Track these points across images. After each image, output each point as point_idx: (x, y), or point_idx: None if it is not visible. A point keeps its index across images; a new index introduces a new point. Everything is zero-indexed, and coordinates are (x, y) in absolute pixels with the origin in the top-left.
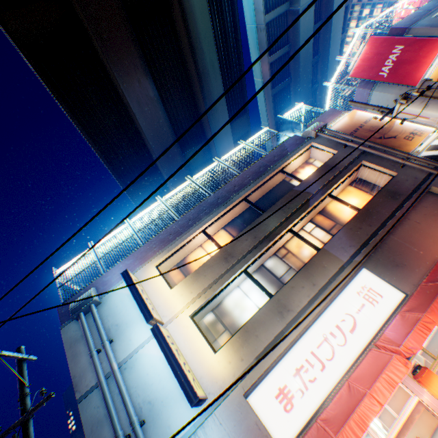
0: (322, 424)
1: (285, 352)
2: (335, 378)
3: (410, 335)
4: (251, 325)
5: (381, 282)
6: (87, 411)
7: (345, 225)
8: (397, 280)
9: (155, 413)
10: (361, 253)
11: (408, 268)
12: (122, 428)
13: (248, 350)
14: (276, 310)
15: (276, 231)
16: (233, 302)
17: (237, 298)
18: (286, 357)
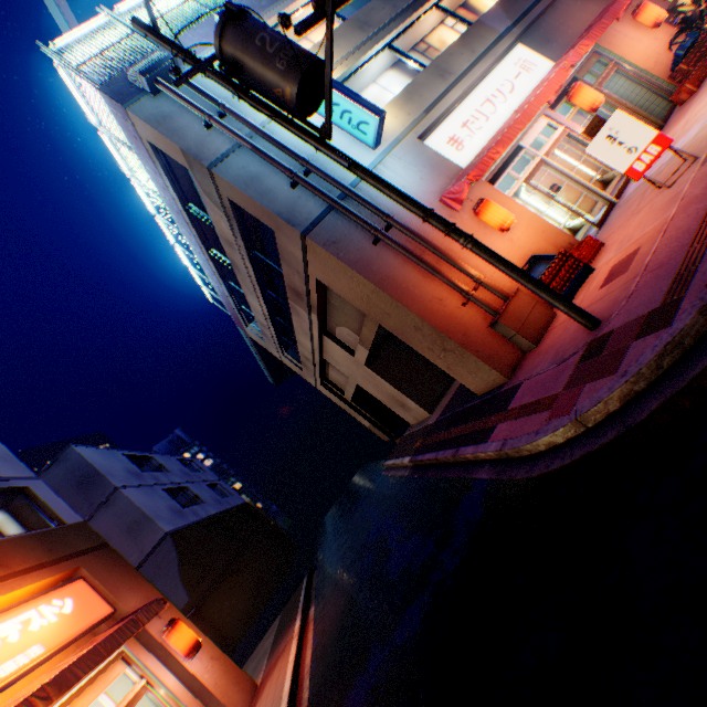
0: (499, 132)
1: (449, 114)
2: (499, 126)
3: (570, 56)
4: (412, 89)
5: (535, 56)
6: (231, 174)
7: (501, 0)
8: (548, 56)
9: (323, 163)
10: (518, 27)
11: (558, 46)
12: (287, 179)
13: (414, 108)
14: (437, 75)
15: (421, 3)
16: (372, 98)
17: (376, 94)
18: (451, 117)
